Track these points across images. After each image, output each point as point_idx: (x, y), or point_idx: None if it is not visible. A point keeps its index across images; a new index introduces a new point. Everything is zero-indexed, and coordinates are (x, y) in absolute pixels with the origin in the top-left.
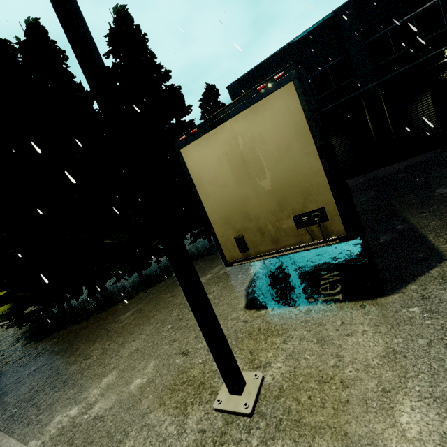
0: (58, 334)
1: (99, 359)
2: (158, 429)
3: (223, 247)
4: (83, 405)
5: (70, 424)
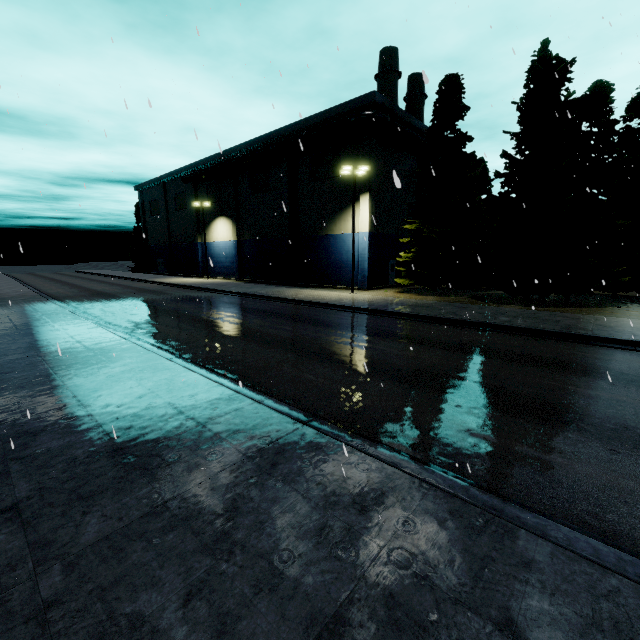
0: (559, 308)
1: None
2: None
3: None
4: None
5: None
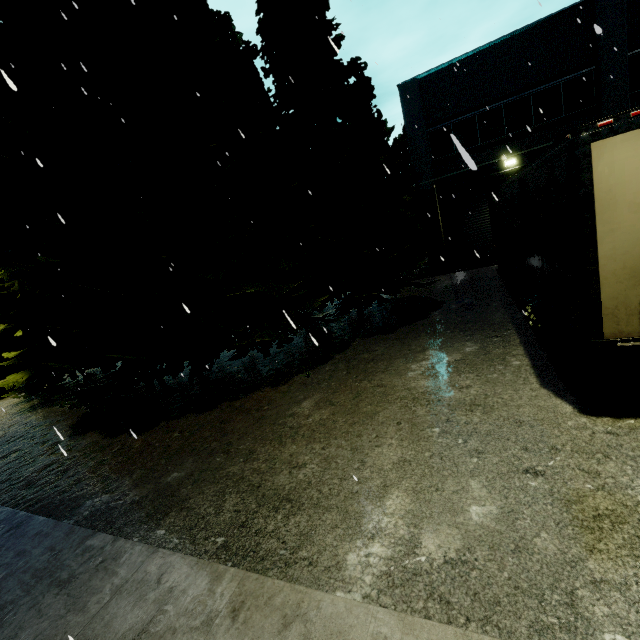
0: (171, 425)
1: (330, 469)
2: (639, 589)
3: (607, 316)
4: (389, 540)
5: (399, 569)
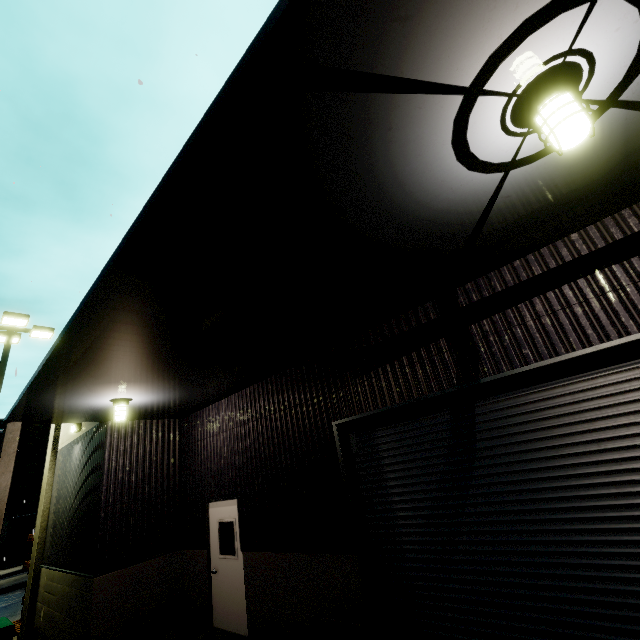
0: None
1: None
2: None
3: None
4: None
5: None
